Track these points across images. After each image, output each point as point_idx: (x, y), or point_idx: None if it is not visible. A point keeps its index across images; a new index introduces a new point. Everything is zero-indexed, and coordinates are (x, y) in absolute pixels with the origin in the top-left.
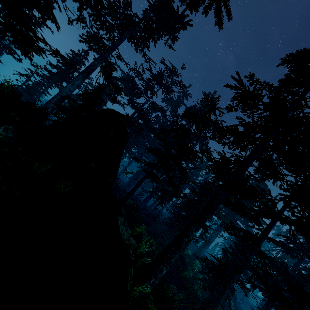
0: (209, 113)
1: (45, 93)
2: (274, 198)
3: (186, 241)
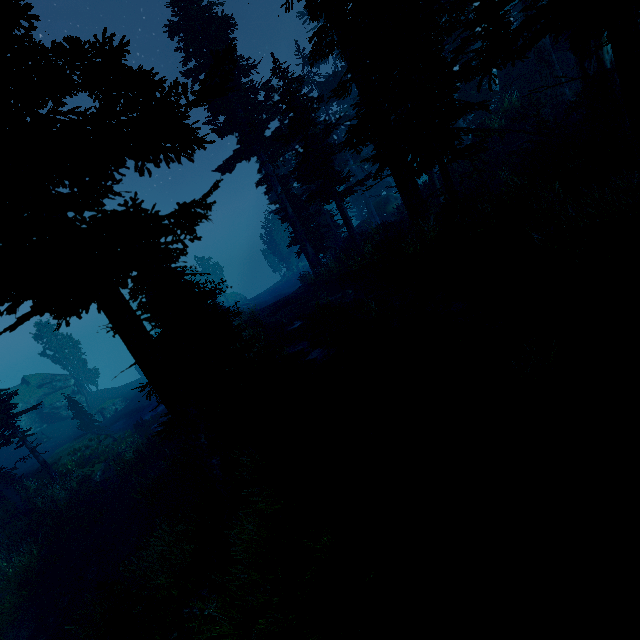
0: None
1: None
2: None
3: None
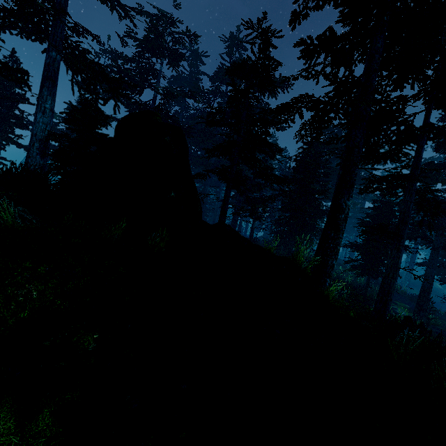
0: (268, 46)
1: (1, 162)
2: (407, 117)
3: (343, 218)
